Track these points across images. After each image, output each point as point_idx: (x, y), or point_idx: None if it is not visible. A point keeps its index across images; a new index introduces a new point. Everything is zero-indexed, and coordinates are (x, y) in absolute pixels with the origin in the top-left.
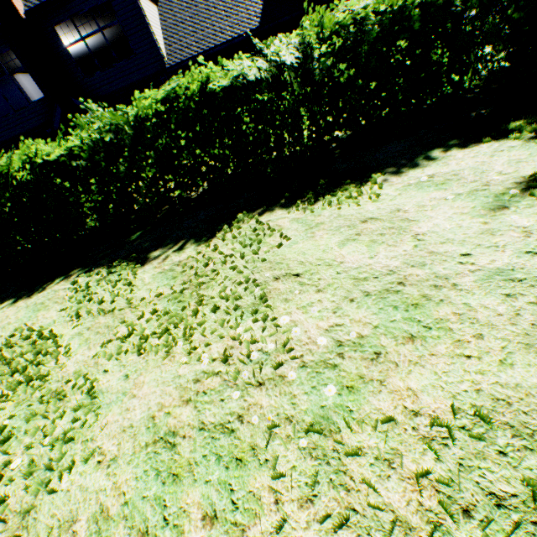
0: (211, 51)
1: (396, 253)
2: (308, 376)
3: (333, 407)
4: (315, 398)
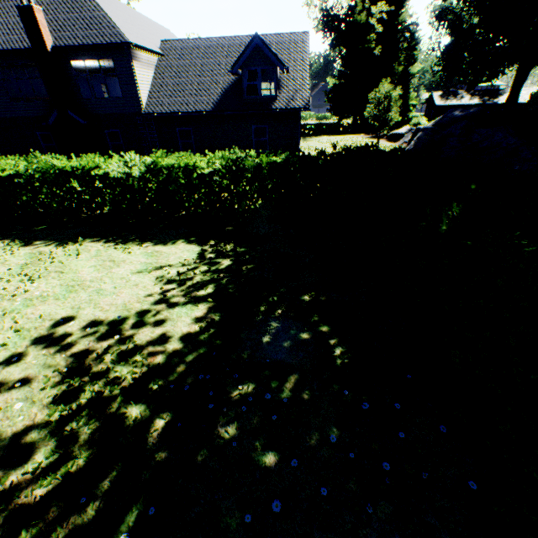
0: (175, 114)
1: (95, 276)
2: (24, 301)
3: (19, 309)
4: (18, 306)
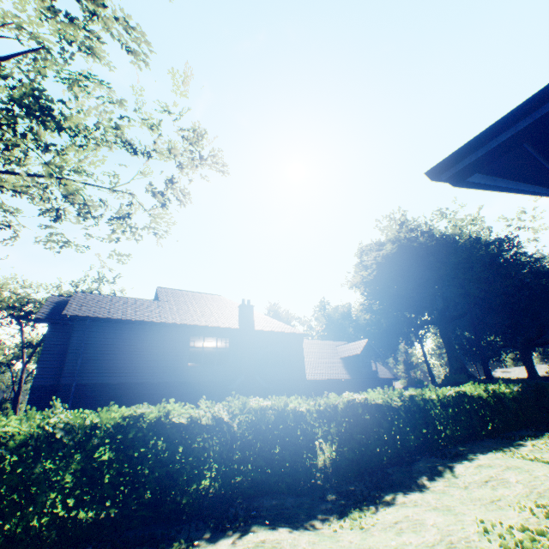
0: (331, 380)
1: None
2: None
3: None
4: None
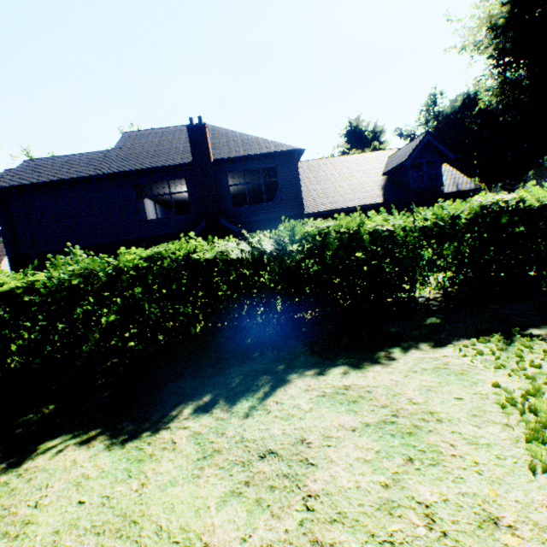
0: (344, 209)
1: None
2: None
3: None
4: None
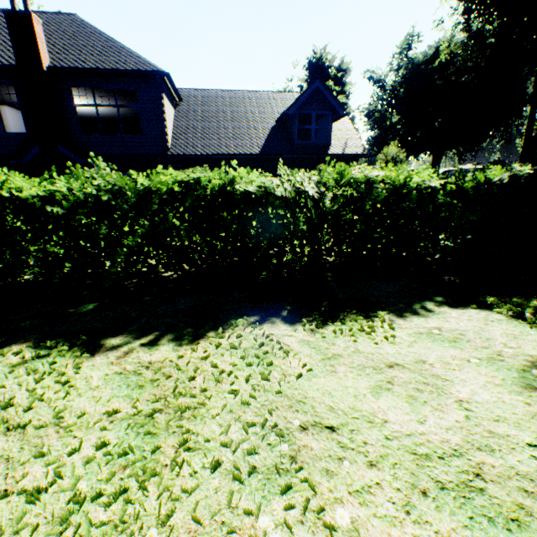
0: (214, 156)
1: (449, 423)
2: None
3: None
4: None
